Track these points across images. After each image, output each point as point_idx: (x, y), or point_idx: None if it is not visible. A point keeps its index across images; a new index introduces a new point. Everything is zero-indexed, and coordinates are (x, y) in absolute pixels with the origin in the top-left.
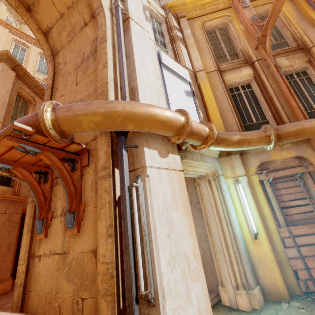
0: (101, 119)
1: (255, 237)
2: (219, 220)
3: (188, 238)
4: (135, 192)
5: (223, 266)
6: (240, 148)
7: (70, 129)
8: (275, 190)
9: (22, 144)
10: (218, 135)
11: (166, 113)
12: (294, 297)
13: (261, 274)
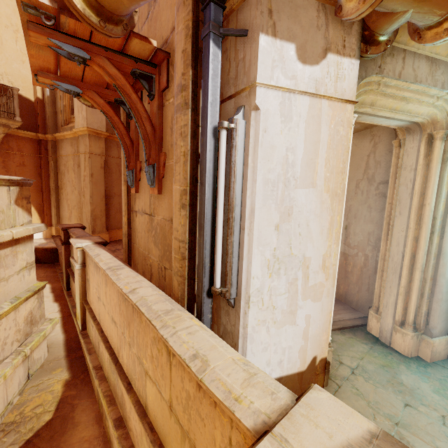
0: None
1: None
2: (416, 221)
3: (319, 238)
4: (224, 140)
5: (390, 290)
6: None
7: None
8: None
9: (56, 41)
10: None
11: None
12: None
13: None
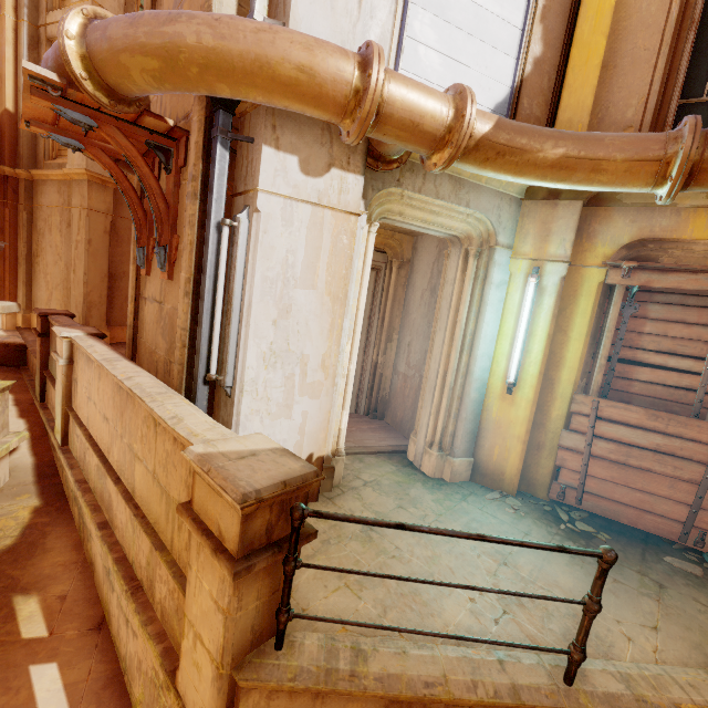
0: (159, 66)
1: (508, 390)
2: (450, 338)
3: (319, 338)
4: (225, 236)
5: (425, 410)
6: (563, 184)
7: (118, 84)
8: (633, 319)
9: (61, 108)
10: (493, 135)
11: (306, 58)
12: (526, 496)
13: (485, 446)
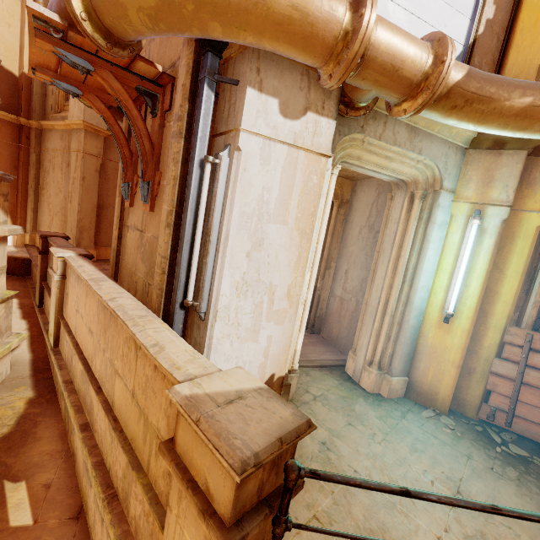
0: (156, 3)
1: (445, 320)
2: (393, 271)
3: (286, 270)
4: (208, 172)
5: (366, 333)
6: (523, 132)
7: (115, 25)
8: None
9: (62, 51)
10: (464, 83)
11: None
12: (456, 415)
13: (420, 368)
